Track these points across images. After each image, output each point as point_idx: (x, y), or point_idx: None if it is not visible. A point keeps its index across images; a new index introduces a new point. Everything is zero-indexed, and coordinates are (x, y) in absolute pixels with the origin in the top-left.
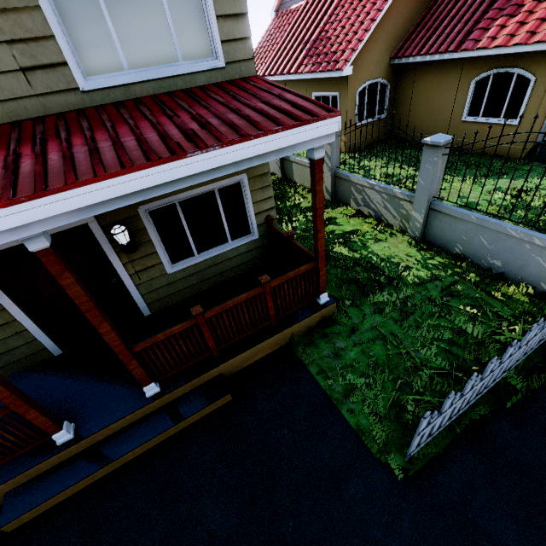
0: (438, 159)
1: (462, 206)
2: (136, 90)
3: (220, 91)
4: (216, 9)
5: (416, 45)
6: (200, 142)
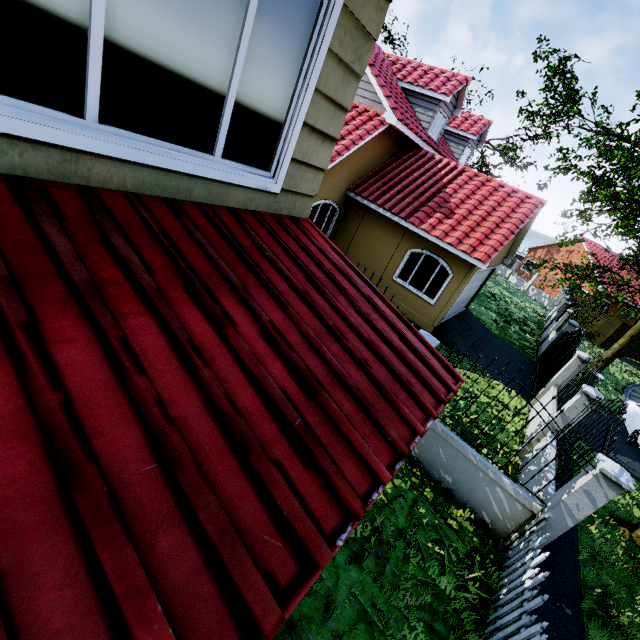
0: None
1: None
2: (96, 169)
3: (275, 244)
4: (308, 113)
5: (373, 192)
6: (341, 478)
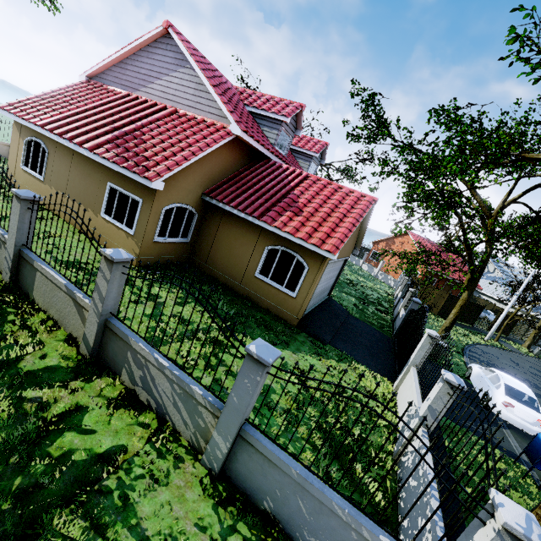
0: (262, 378)
1: (282, 448)
2: None
3: None
4: None
5: (227, 195)
6: None
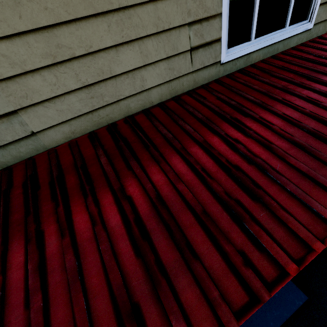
0: None
1: None
2: (253, 57)
3: (322, 52)
4: None
5: None
6: None
